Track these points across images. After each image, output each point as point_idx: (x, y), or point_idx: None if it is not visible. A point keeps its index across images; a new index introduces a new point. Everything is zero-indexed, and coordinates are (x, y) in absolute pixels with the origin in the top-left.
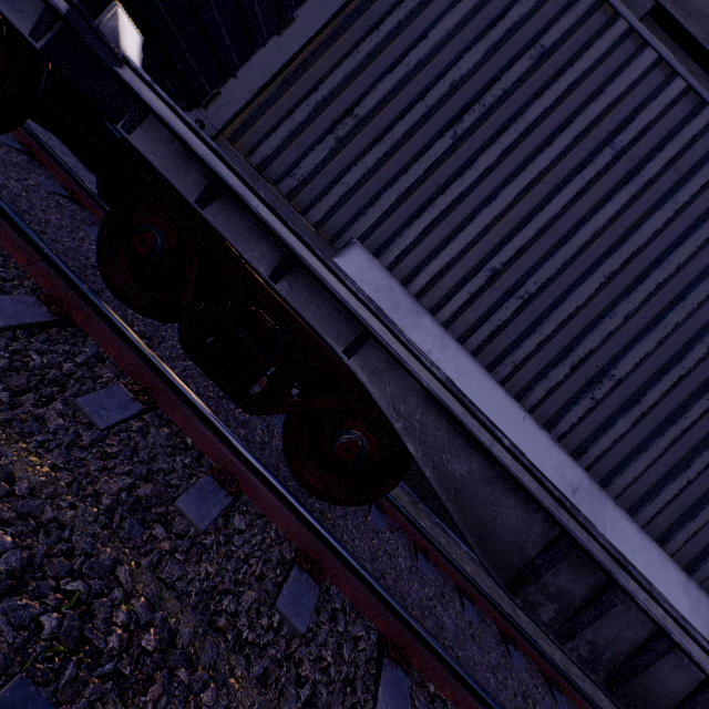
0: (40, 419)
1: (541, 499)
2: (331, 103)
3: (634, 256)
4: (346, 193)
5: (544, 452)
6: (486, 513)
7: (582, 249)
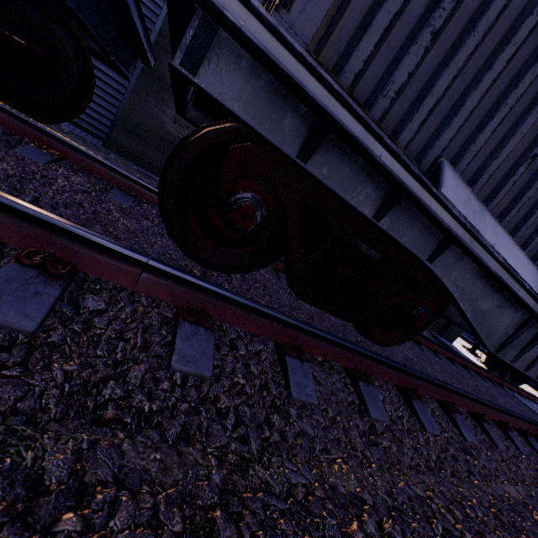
0: (304, 434)
1: (534, 309)
2: None
3: None
4: (434, 105)
5: (536, 280)
6: (494, 323)
7: None
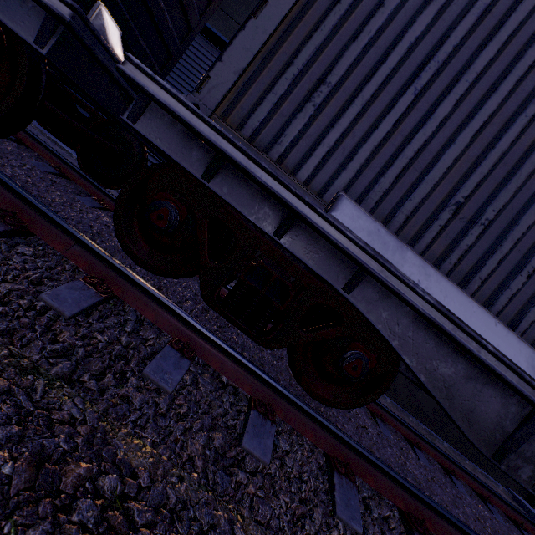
0: (126, 399)
1: (521, 389)
2: (305, 74)
3: None
4: (327, 152)
5: (516, 349)
6: (472, 403)
7: (528, 177)
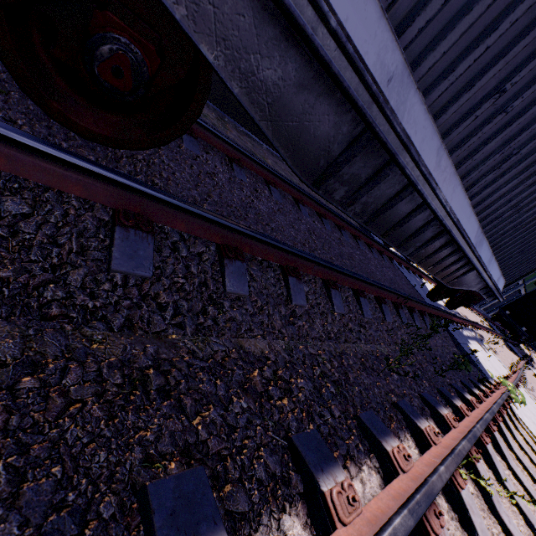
0: None
1: (357, 98)
2: None
3: None
4: None
5: (371, 32)
6: (300, 125)
7: None
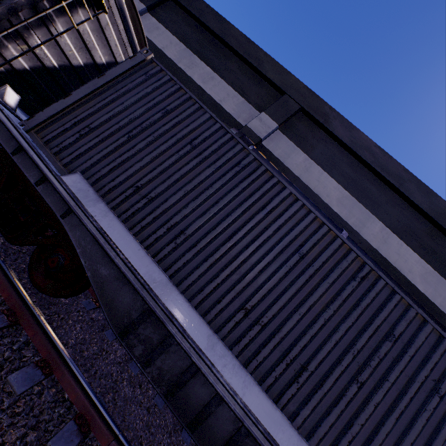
0: None
1: (135, 284)
2: (82, 123)
3: (198, 185)
4: (80, 154)
5: (144, 264)
6: (115, 295)
7: (177, 181)
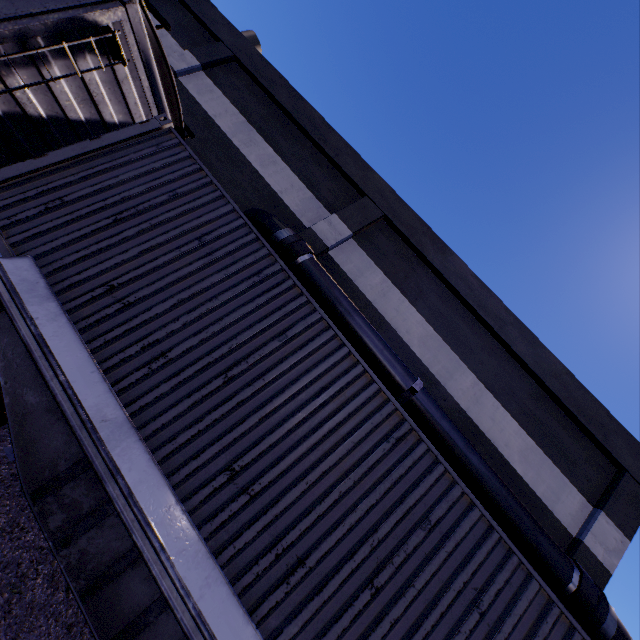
0: None
1: (72, 419)
2: (54, 193)
3: (200, 293)
4: (39, 233)
5: (95, 393)
6: (40, 434)
7: (170, 285)
